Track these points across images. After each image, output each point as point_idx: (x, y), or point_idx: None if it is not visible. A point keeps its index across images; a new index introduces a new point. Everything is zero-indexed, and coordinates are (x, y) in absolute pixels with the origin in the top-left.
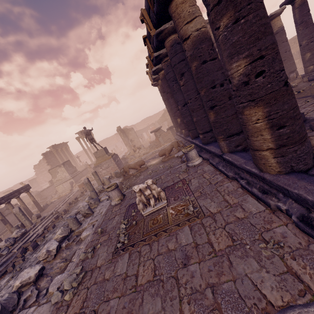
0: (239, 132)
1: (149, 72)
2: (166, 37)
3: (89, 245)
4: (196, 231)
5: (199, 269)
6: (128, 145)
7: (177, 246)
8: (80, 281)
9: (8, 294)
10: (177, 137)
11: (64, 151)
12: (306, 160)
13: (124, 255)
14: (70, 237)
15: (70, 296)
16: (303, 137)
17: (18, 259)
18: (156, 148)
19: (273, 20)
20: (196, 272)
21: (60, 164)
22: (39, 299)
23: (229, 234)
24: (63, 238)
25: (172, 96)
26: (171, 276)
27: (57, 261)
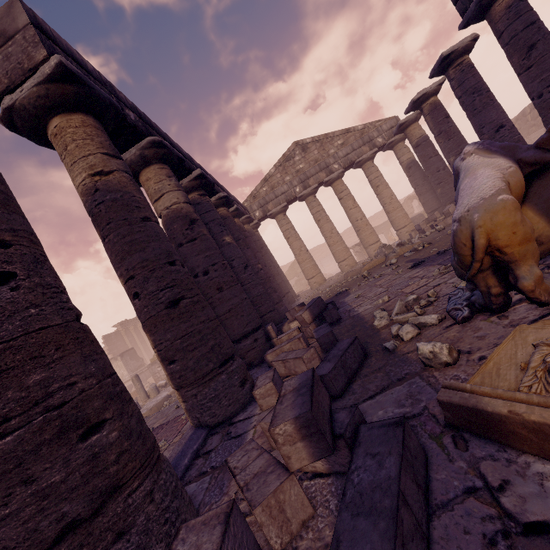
0: (239, 339)
1: None
2: None
3: None
4: None
5: None
6: None
7: None
8: None
9: None
10: None
11: (139, 330)
12: (213, 410)
13: None
14: None
15: None
16: (207, 375)
17: None
18: None
19: (408, 129)
20: None
21: None
22: None
23: None
24: None
25: None
26: None
27: None
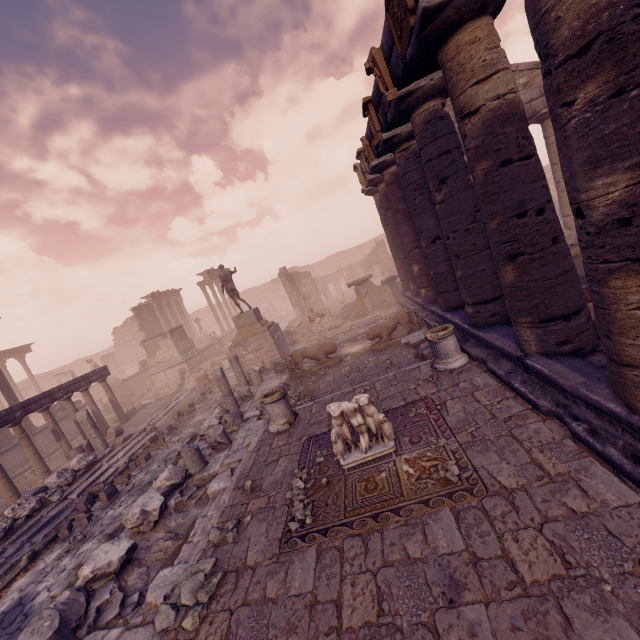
0: (569, 314)
1: (360, 167)
2: (417, 104)
3: (227, 512)
4: (469, 524)
5: (488, 620)
6: (297, 307)
7: (428, 553)
8: (214, 592)
9: (70, 591)
10: (404, 300)
11: (172, 306)
12: None
13: (306, 552)
14: (184, 488)
15: (195, 622)
16: None
17: (79, 515)
18: (356, 319)
19: None
20: (480, 625)
21: (163, 330)
22: (124, 611)
23: (554, 548)
24: (171, 488)
25: (406, 220)
26: (420, 624)
27: (158, 534)
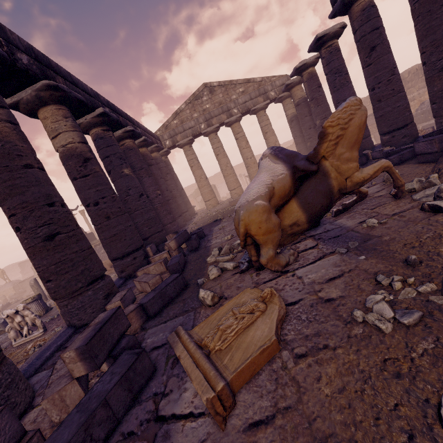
0: (121, 256)
1: None
2: (87, 130)
3: None
4: None
5: None
6: None
7: None
8: None
9: None
10: None
11: None
12: (80, 315)
13: None
14: None
15: None
16: (76, 291)
17: None
18: None
19: (293, 89)
20: None
21: None
22: None
23: None
24: None
25: None
26: None
27: None
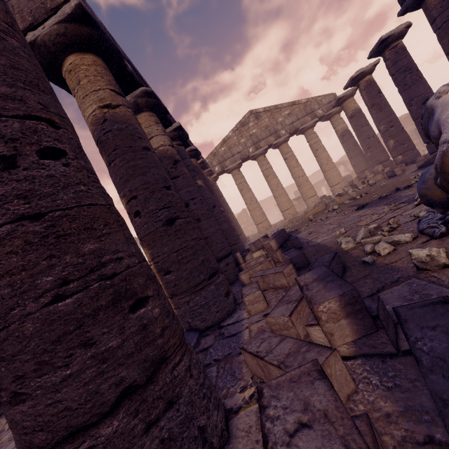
0: None
1: None
2: None
3: None
4: None
5: None
6: None
7: None
8: None
9: None
10: None
11: None
12: (204, 315)
13: None
14: None
15: None
16: (199, 285)
17: None
18: None
19: (345, 103)
20: None
21: None
22: None
23: None
24: None
25: None
26: None
27: None
